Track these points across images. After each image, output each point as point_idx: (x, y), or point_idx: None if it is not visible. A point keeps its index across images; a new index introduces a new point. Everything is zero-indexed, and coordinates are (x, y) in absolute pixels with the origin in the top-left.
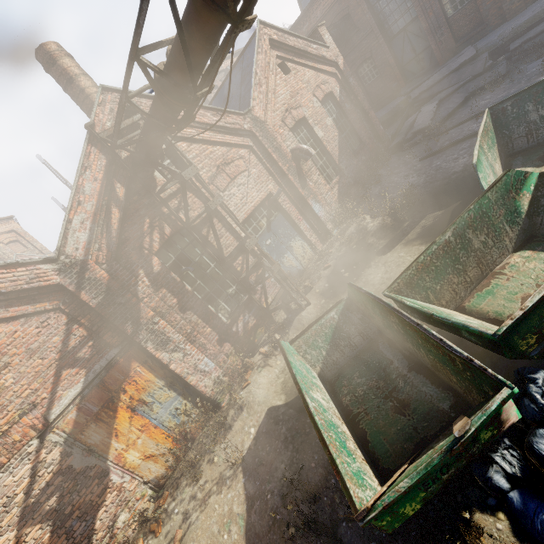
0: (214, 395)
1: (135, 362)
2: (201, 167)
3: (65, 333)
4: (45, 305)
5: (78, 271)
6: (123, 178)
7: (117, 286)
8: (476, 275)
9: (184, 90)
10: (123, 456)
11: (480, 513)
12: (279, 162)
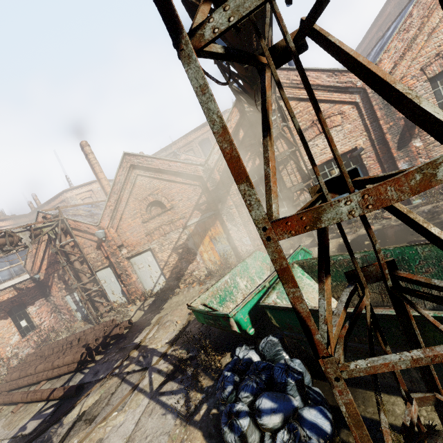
0: (244, 256)
1: (218, 221)
2: (299, 121)
3: (199, 196)
4: (196, 183)
5: (209, 173)
6: (245, 127)
7: (221, 185)
8: (375, 299)
9: (252, 100)
10: (203, 253)
11: (230, 354)
12: (381, 120)
